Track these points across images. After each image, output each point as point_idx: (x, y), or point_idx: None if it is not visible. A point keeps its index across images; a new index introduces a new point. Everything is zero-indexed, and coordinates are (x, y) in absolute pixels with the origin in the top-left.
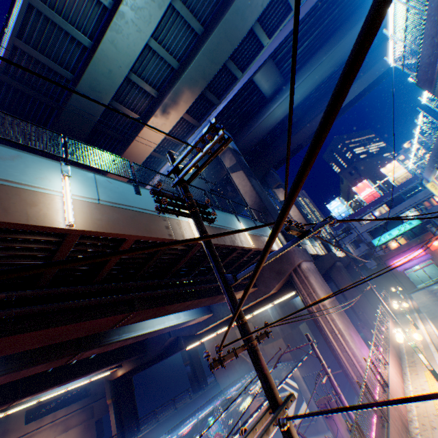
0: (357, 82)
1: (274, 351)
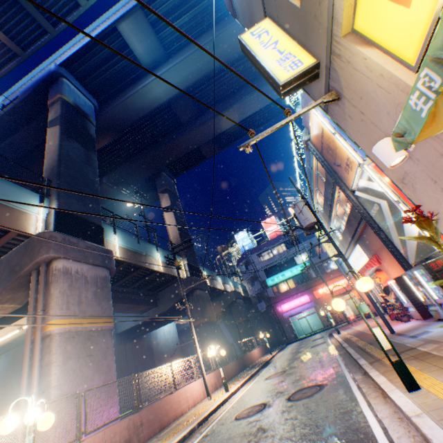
0: (256, 94)
1: None
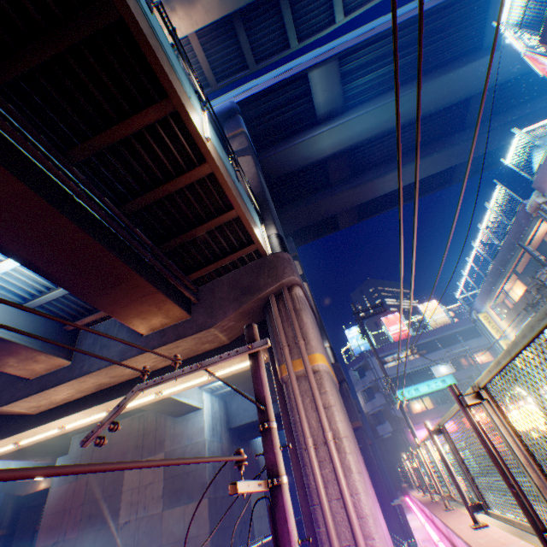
0: (421, 162)
1: (180, 527)
